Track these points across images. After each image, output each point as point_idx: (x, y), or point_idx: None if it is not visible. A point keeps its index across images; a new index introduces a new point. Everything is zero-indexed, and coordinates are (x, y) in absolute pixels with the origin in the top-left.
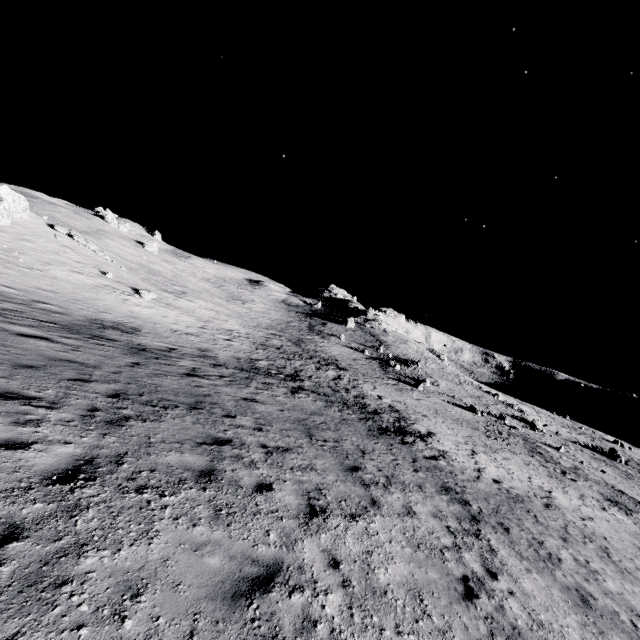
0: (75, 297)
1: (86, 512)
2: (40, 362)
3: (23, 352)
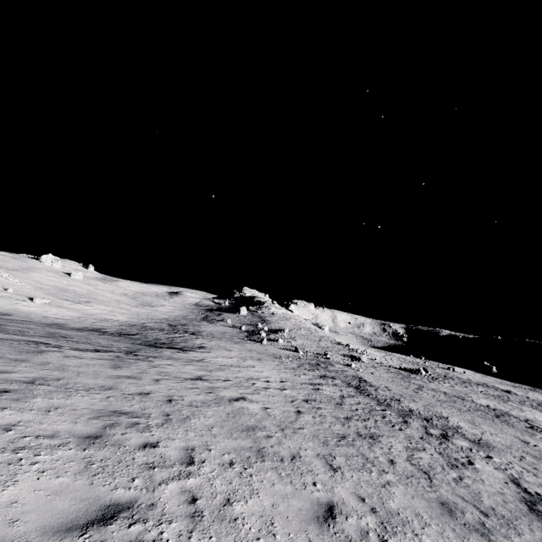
0: None
1: None
2: None
3: None
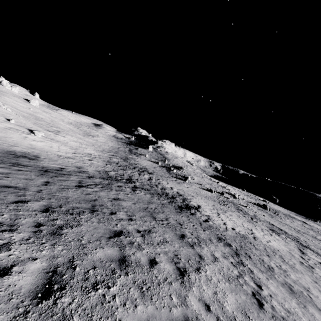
0: None
1: (72, 320)
2: None
3: None
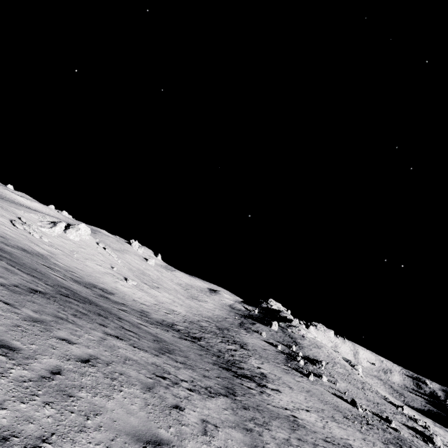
0: (91, 274)
1: (35, 294)
2: (53, 279)
3: (50, 276)
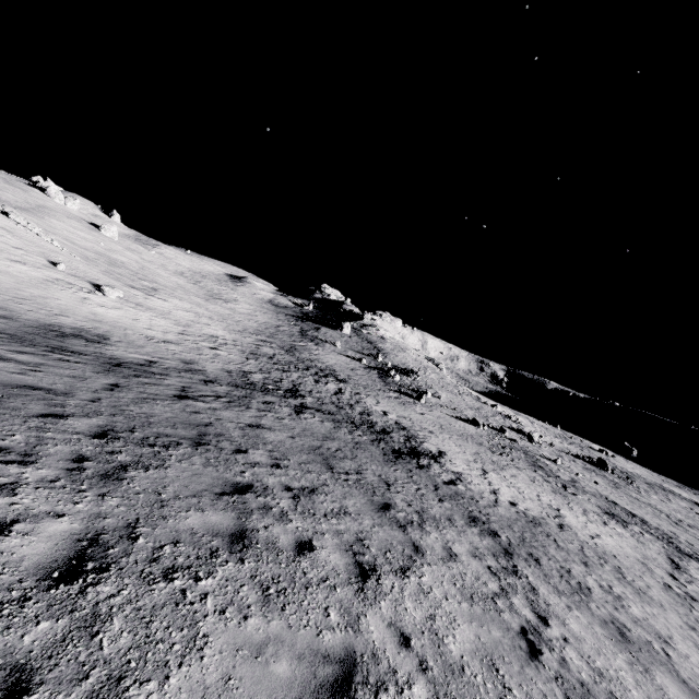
0: (19, 295)
1: (110, 624)
2: None
3: None
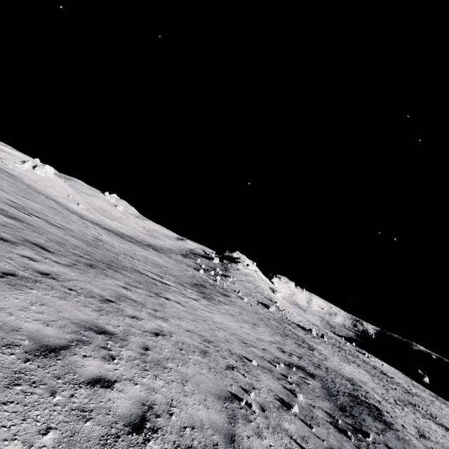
0: (47, 193)
1: None
2: None
3: None
